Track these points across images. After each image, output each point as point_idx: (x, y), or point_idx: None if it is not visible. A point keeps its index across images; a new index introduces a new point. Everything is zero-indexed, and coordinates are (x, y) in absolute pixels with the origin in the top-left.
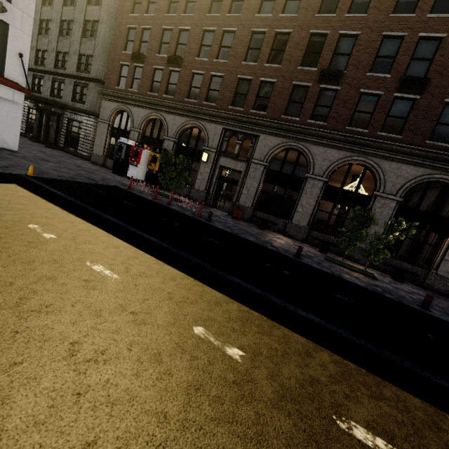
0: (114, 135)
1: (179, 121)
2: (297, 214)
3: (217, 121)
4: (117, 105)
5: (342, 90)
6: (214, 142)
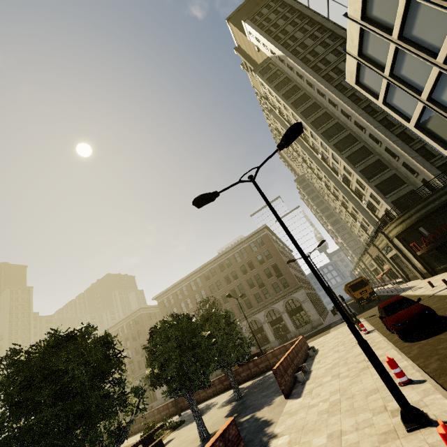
0: None
1: None
2: None
3: None
4: None
5: None
6: None
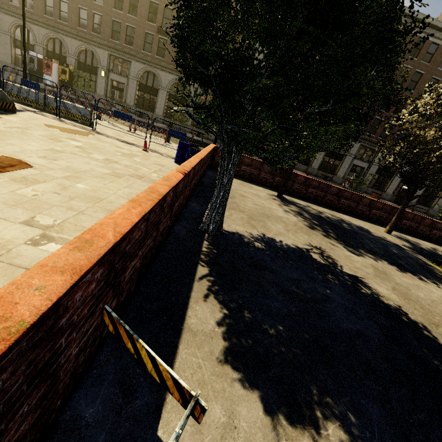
0: (18, 47)
1: (76, 43)
2: (157, 109)
3: (103, 48)
4: (15, 20)
5: (169, 40)
6: (104, 62)
